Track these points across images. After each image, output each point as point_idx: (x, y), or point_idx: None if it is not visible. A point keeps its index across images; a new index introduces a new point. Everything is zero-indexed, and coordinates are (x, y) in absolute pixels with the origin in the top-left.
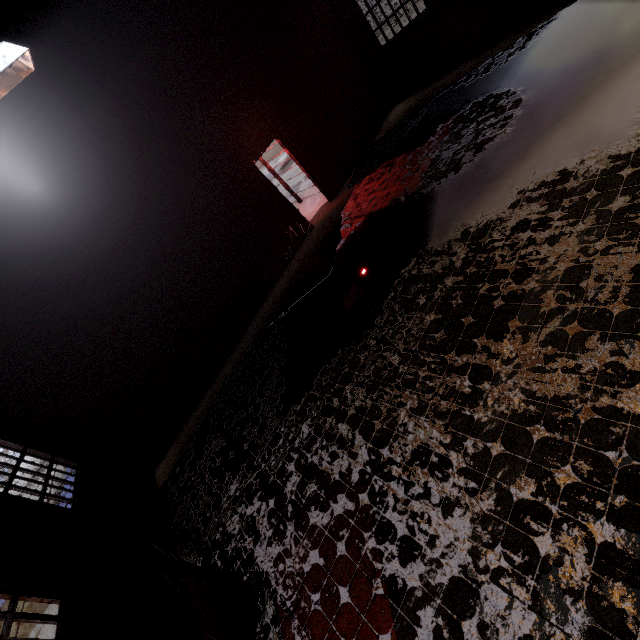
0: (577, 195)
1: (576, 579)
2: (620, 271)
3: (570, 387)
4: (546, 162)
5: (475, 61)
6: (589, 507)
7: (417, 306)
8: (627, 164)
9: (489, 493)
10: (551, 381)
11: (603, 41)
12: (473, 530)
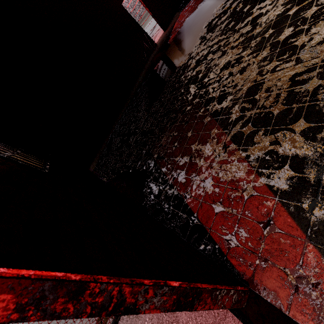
0: None
1: (322, 37)
2: None
3: None
4: None
5: None
6: None
7: (217, 25)
8: None
9: (266, 49)
10: None
11: None
12: (258, 66)
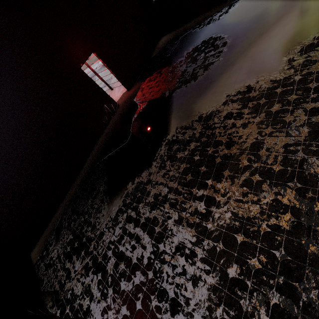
0: (256, 101)
1: None
2: (278, 146)
3: (255, 212)
4: (240, 80)
5: (203, 16)
6: (266, 283)
7: (176, 158)
8: (279, 86)
9: (216, 273)
10: (246, 208)
11: (266, 14)
12: (209, 295)
